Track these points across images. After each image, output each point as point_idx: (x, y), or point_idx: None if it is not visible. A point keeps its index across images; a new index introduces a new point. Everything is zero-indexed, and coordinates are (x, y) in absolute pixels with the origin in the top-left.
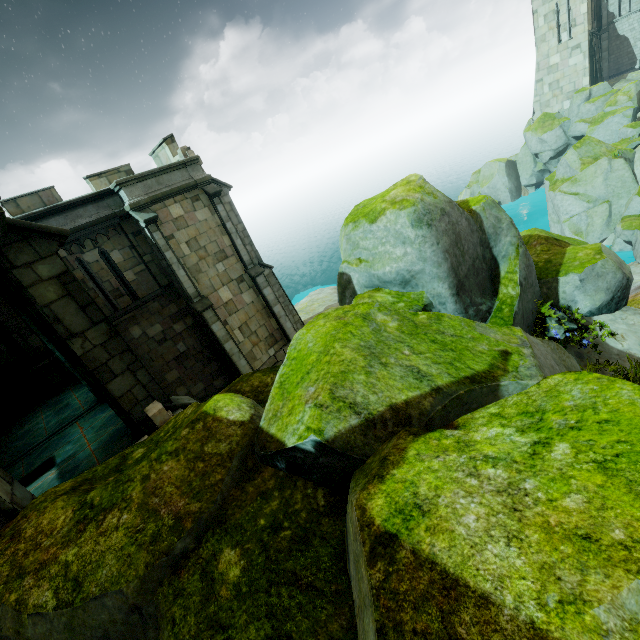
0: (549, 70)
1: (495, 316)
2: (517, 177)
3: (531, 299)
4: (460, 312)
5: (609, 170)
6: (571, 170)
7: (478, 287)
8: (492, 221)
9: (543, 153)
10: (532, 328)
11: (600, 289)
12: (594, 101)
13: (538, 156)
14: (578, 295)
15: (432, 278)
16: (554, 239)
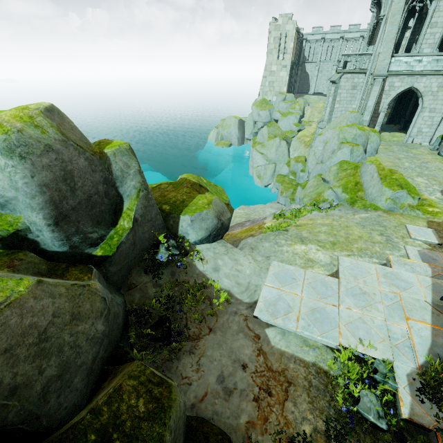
0: (270, 73)
1: (106, 242)
2: (244, 132)
3: (148, 230)
4: (59, 239)
5: (279, 145)
6: (263, 138)
7: (91, 218)
8: (121, 166)
9: (258, 122)
10: (148, 251)
11: (203, 228)
12: (286, 103)
13: (256, 123)
14: (190, 230)
15: (26, 207)
16: (199, 185)
